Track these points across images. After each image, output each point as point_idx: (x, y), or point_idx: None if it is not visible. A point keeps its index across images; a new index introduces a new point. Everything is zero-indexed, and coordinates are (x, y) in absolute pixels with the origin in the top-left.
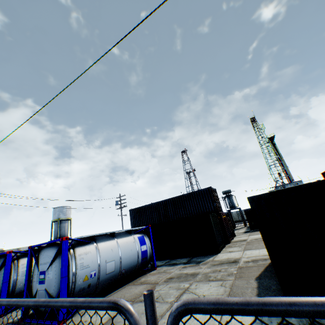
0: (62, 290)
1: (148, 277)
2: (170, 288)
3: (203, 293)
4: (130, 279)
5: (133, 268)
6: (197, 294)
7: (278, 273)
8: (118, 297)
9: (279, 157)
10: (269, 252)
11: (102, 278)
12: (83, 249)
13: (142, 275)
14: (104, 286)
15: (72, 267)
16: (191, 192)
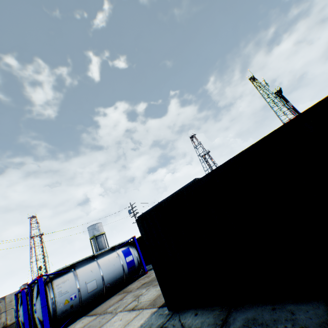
0: (44, 317)
1: (133, 283)
2: (131, 296)
3: (143, 299)
4: (122, 287)
5: (120, 279)
6: (138, 302)
7: (160, 283)
8: (97, 310)
9: (291, 110)
10: (153, 266)
11: (84, 297)
12: (61, 278)
13: (132, 283)
14: (90, 302)
15: (51, 296)
16: (181, 188)
